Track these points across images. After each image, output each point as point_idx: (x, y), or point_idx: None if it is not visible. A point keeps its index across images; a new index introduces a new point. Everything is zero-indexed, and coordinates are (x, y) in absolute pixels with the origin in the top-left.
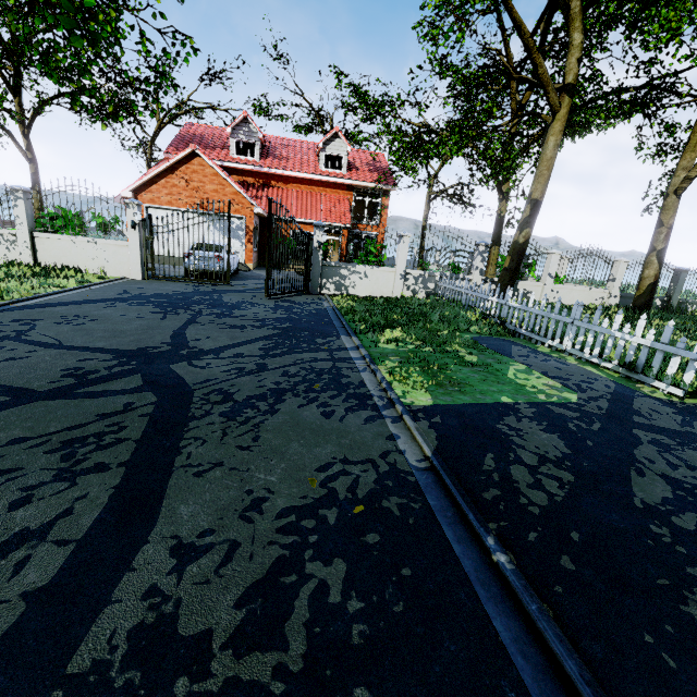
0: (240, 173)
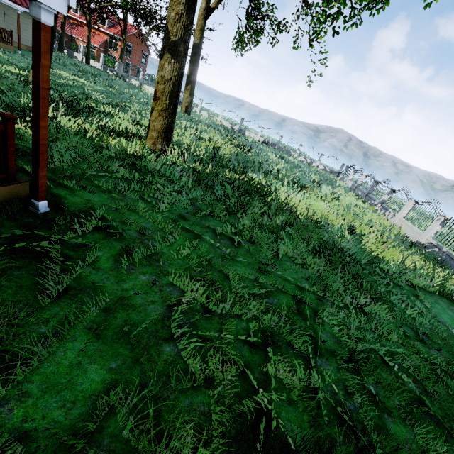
0: (73, 19)
